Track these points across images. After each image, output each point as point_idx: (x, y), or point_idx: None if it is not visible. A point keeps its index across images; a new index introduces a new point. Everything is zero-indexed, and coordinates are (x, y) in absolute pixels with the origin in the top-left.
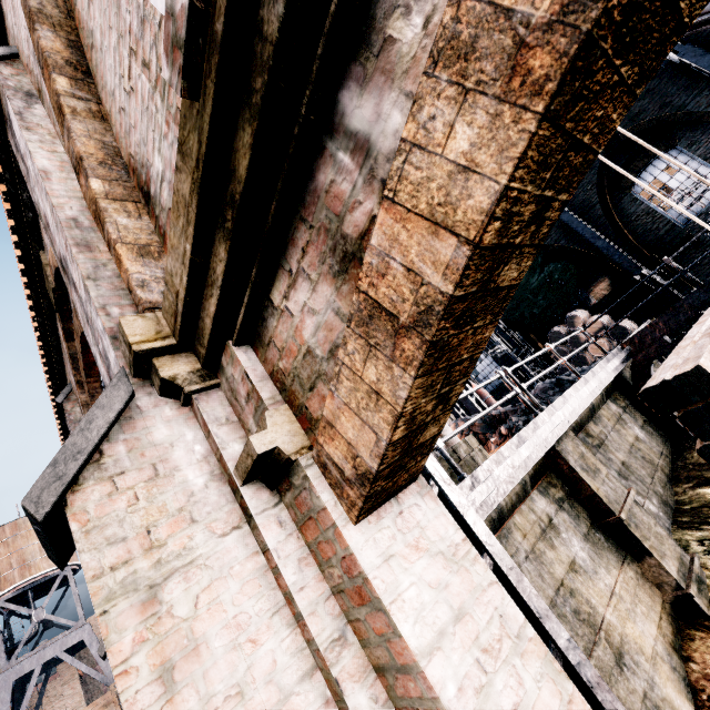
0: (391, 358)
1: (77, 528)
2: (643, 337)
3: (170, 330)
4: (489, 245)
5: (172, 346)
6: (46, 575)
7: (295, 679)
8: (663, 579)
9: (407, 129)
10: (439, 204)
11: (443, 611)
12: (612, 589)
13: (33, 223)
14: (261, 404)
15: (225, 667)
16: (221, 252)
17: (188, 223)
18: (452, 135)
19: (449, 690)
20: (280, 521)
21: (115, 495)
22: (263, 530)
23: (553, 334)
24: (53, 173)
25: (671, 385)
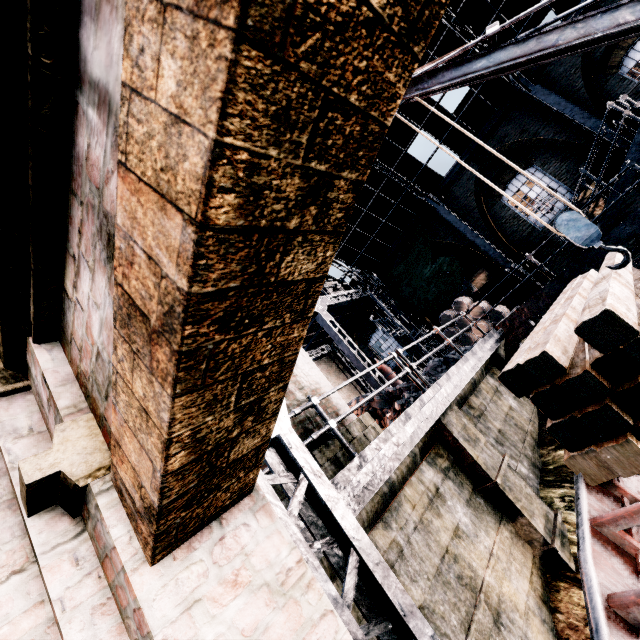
0: (150, 370)
1: None
2: (513, 321)
3: None
4: (232, 227)
5: None
6: None
7: None
8: (533, 536)
9: (124, 68)
10: (162, 169)
11: None
12: (491, 551)
13: None
14: (57, 414)
15: None
16: None
17: None
18: (160, 73)
19: None
20: (76, 558)
21: None
22: (48, 575)
23: (443, 317)
24: None
25: (524, 369)
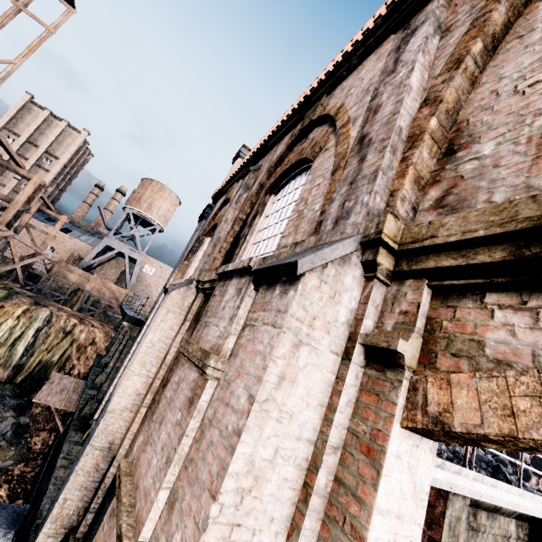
0: None
1: (300, 289)
2: None
3: (400, 240)
4: None
5: (393, 249)
6: (151, 220)
7: (306, 437)
8: None
9: None
10: None
11: (396, 505)
12: None
13: (340, 78)
14: (411, 325)
15: (295, 401)
16: (497, 254)
17: (500, 225)
18: None
19: (373, 534)
20: (357, 375)
21: (318, 290)
22: (349, 371)
23: None
24: (413, 91)
25: None
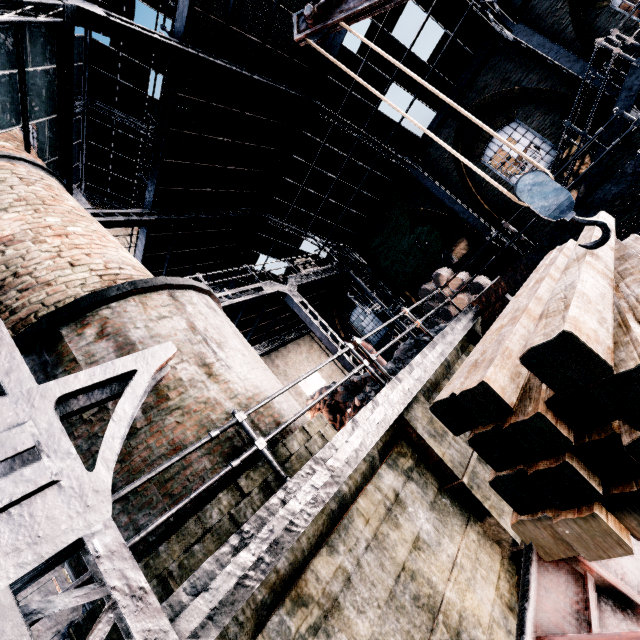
0: None
1: None
2: (489, 296)
3: None
4: None
5: None
6: None
7: None
8: (502, 536)
9: None
10: None
11: None
12: (455, 559)
13: None
14: None
15: None
16: None
17: None
18: None
19: None
20: None
21: None
22: None
23: (422, 291)
24: None
25: (459, 402)
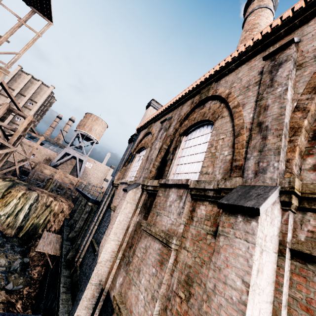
0: None
1: (259, 222)
2: None
3: (301, 190)
4: None
5: (298, 195)
6: (91, 137)
7: (269, 300)
8: None
9: None
10: None
11: None
12: None
13: (224, 75)
14: None
15: (263, 282)
16: None
17: None
18: None
19: None
20: (288, 265)
21: (266, 220)
22: (285, 263)
23: None
24: (289, 102)
25: None
